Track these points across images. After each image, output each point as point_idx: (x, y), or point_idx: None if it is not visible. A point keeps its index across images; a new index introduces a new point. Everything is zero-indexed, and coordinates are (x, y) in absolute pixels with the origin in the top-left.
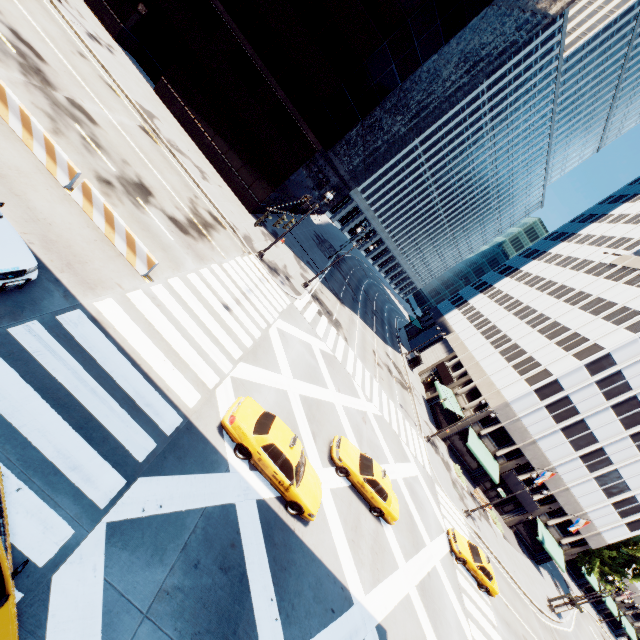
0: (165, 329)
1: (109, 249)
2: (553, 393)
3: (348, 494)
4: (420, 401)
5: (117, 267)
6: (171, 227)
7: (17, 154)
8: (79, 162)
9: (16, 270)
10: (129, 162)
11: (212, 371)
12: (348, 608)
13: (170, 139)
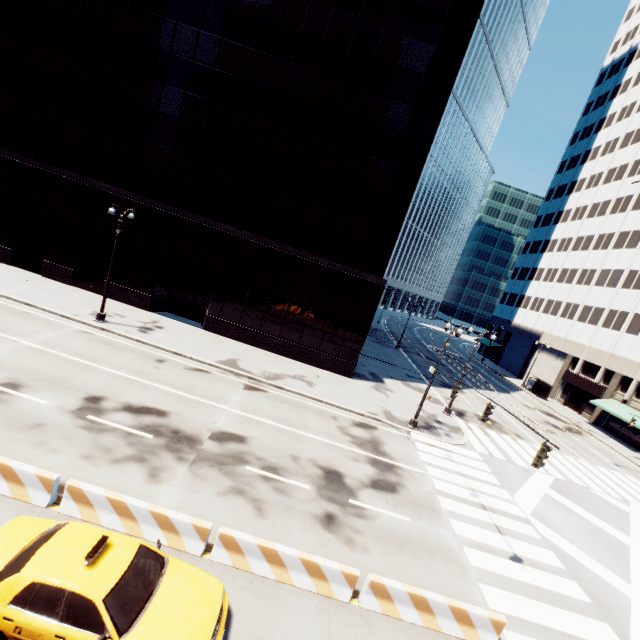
0: None
1: None
2: None
3: None
4: (598, 433)
5: None
6: (388, 500)
7: (298, 617)
8: (301, 526)
9: None
10: (294, 453)
11: None
12: None
13: (261, 372)
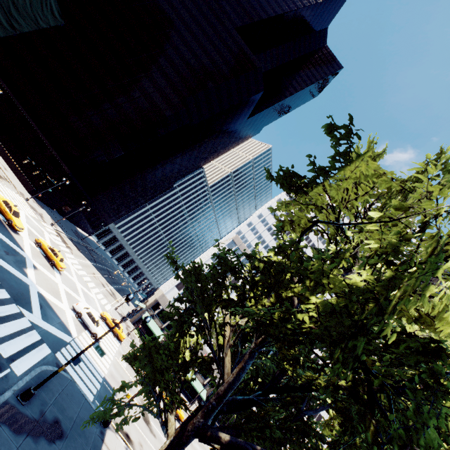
0: None
1: None
2: (183, 287)
3: (39, 252)
4: (124, 308)
5: None
6: None
7: None
8: None
9: None
10: None
11: None
12: (22, 251)
13: None
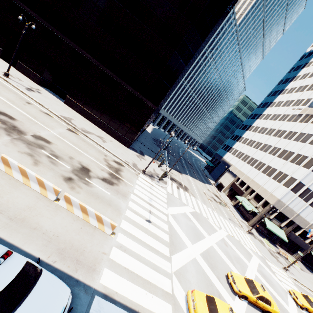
0: (135, 266)
1: (89, 228)
2: (300, 188)
3: (250, 310)
4: (232, 209)
5: (97, 239)
6: (105, 185)
7: (24, 195)
8: (53, 175)
9: (63, 310)
10: (72, 156)
11: (165, 278)
12: None
13: (82, 128)
